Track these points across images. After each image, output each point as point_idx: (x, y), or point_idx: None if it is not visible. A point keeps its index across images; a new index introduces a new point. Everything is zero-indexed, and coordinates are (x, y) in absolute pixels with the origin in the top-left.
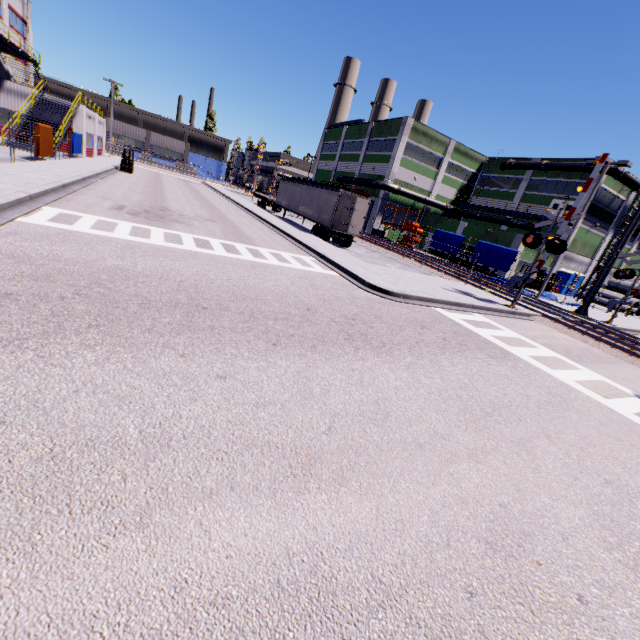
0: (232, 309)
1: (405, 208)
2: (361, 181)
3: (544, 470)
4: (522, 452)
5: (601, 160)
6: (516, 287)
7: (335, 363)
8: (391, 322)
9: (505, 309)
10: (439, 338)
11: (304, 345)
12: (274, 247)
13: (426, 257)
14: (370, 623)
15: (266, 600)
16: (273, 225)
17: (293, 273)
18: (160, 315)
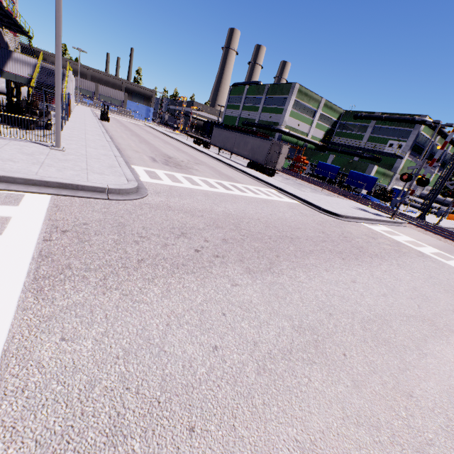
0: (300, 237)
1: (295, 146)
2: (262, 126)
3: None
4: None
5: (453, 131)
6: (395, 206)
7: (375, 268)
8: (360, 237)
9: (391, 220)
10: (388, 245)
11: (352, 258)
12: (250, 183)
13: (316, 181)
14: None
15: None
16: (227, 163)
17: (284, 205)
18: (285, 245)
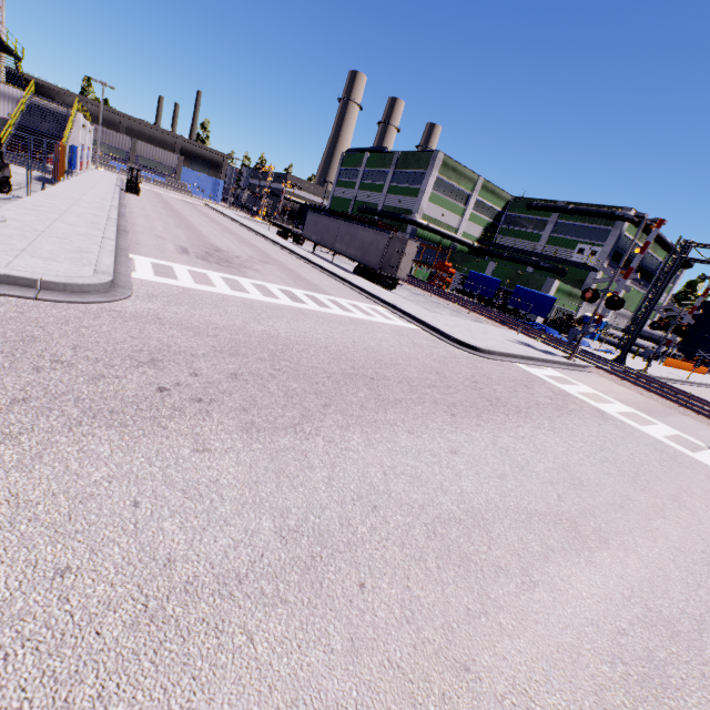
0: (390, 378)
1: (435, 246)
2: (387, 214)
3: (704, 521)
4: (681, 507)
5: (657, 225)
6: (575, 340)
7: (507, 431)
8: (502, 383)
9: (567, 362)
10: (547, 398)
11: (471, 414)
12: (344, 296)
13: (464, 300)
14: (704, 640)
15: (643, 629)
16: (319, 266)
17: (388, 329)
18: (353, 389)
